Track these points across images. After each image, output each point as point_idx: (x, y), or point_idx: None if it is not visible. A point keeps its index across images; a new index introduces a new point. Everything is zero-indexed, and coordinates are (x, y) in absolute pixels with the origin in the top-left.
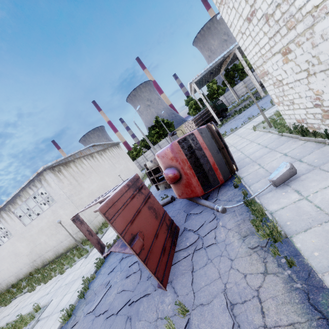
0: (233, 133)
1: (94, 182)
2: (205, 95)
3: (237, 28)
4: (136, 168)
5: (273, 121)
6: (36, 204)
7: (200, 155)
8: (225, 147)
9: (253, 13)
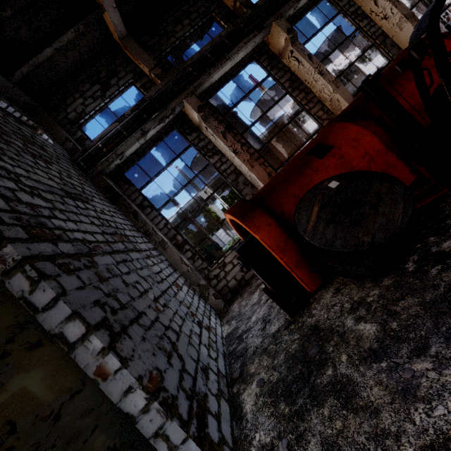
0: None
1: None
2: (203, 228)
3: None
4: None
5: None
6: None
7: None
8: None
9: None
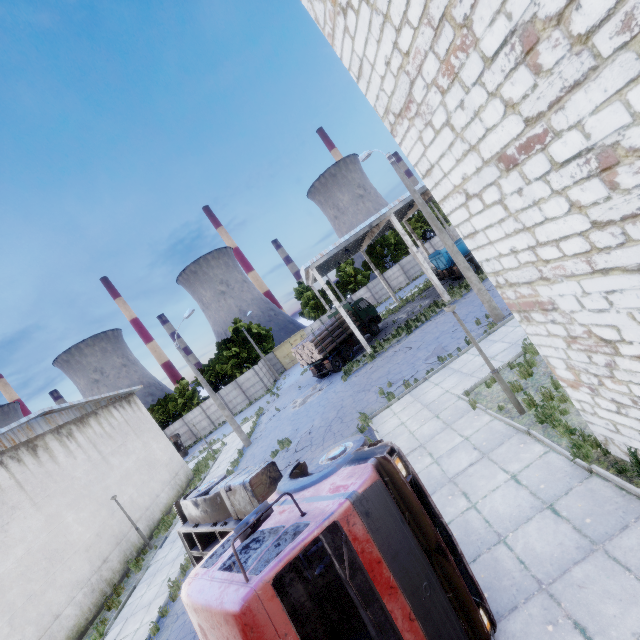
0: (411, 395)
1: (15, 545)
2: (334, 285)
3: (450, 179)
4: (174, 455)
5: (525, 398)
6: None
7: (367, 617)
8: (448, 541)
9: (532, 143)
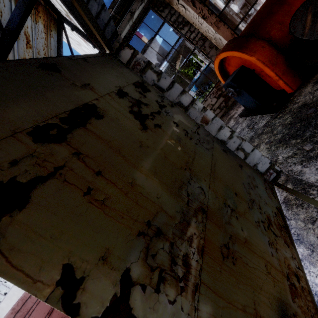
0: None
1: None
2: None
3: None
4: None
5: None
6: (0, 284)
7: None
8: None
9: None
